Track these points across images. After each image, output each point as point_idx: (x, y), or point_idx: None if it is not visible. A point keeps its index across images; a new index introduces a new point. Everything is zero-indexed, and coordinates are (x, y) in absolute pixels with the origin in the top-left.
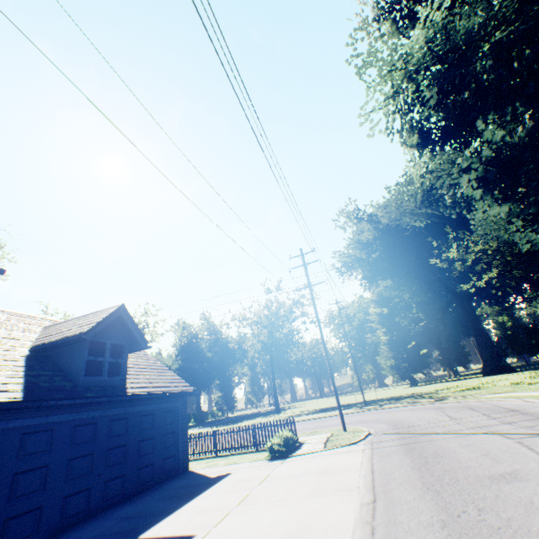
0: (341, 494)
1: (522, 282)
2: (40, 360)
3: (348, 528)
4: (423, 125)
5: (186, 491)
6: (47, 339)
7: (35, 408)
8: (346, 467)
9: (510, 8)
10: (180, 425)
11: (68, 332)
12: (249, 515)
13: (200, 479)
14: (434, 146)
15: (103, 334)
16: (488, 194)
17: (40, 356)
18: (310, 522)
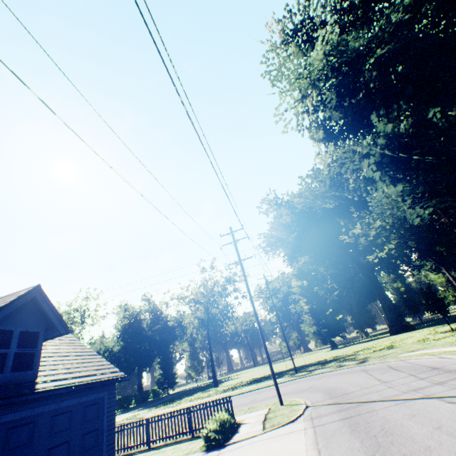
0: None
1: (411, 253)
2: None
3: None
4: (326, 123)
5: None
6: None
7: None
8: None
9: (388, 29)
10: (105, 419)
11: None
12: None
13: None
14: (337, 140)
15: (9, 321)
16: (385, 175)
17: None
18: None
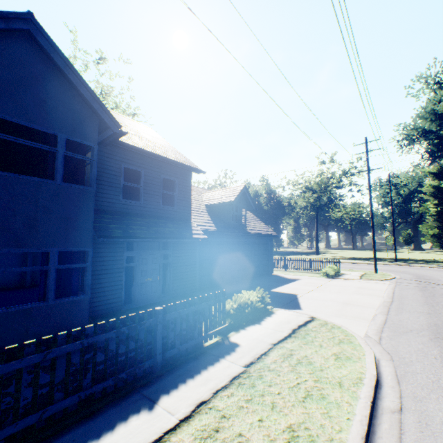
0: (372, 296)
1: None
2: (211, 212)
3: (375, 305)
4: None
5: (280, 281)
6: (211, 202)
7: (220, 235)
8: (375, 289)
9: None
10: (269, 252)
11: (221, 199)
12: (321, 294)
13: (284, 278)
14: None
15: (236, 201)
16: None
17: (210, 210)
18: (355, 301)
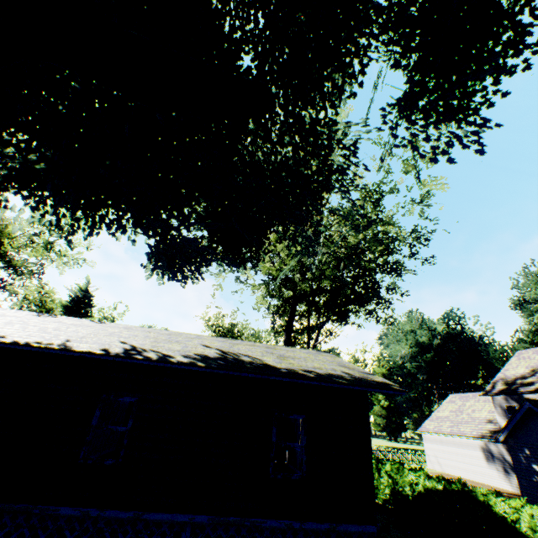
0: None
1: None
2: None
3: None
4: None
5: None
6: None
7: None
8: None
9: None
10: None
11: None
12: None
13: None
14: None
15: None
16: None
17: None
18: None
